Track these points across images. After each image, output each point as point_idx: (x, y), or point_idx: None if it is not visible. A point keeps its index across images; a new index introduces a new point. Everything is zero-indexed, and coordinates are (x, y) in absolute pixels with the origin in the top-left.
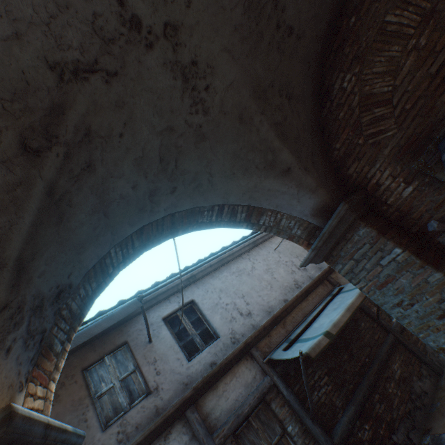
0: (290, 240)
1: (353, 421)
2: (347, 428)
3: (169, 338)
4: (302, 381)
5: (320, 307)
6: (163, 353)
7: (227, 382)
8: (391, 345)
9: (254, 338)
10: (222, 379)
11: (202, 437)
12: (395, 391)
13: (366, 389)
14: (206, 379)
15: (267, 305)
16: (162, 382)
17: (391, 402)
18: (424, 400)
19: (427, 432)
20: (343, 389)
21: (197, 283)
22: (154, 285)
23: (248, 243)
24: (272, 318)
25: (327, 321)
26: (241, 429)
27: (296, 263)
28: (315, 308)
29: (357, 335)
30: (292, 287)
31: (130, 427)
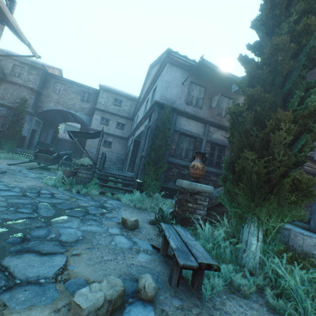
0: None
1: None
2: None
3: None
4: None
5: None
6: None
7: None
8: None
9: None
10: None
11: None
12: None
13: None
14: None
15: None
16: None
17: None
18: None
19: None
20: None
21: None
22: None
23: None
24: None
25: None
26: None
27: None
28: None
29: None
30: None
31: (221, 122)
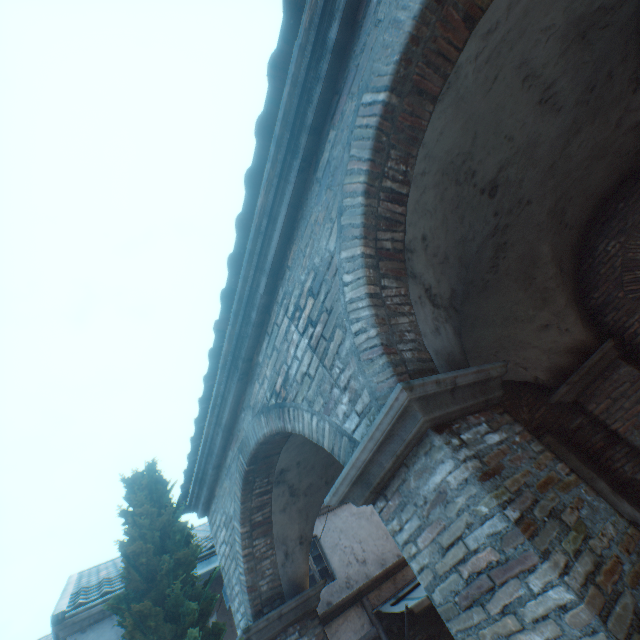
0: None
1: None
2: None
3: None
4: (403, 639)
5: None
6: None
7: (340, 623)
8: None
9: (367, 587)
10: (336, 620)
11: None
12: None
13: None
14: (325, 614)
15: (381, 556)
16: None
17: None
18: None
19: None
20: None
21: (321, 518)
22: None
23: None
24: (384, 571)
25: None
26: None
27: None
28: None
29: None
30: None
31: None
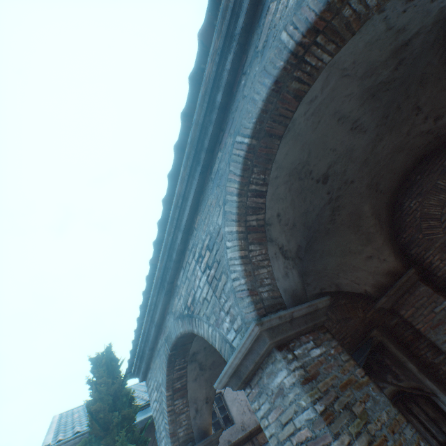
0: None
1: None
2: None
3: None
4: None
5: None
6: None
7: None
8: None
9: (256, 430)
10: None
11: None
12: None
13: None
14: None
15: None
16: None
17: None
18: None
19: None
20: None
21: None
22: None
23: None
24: None
25: None
26: None
27: None
28: None
29: None
30: None
31: None
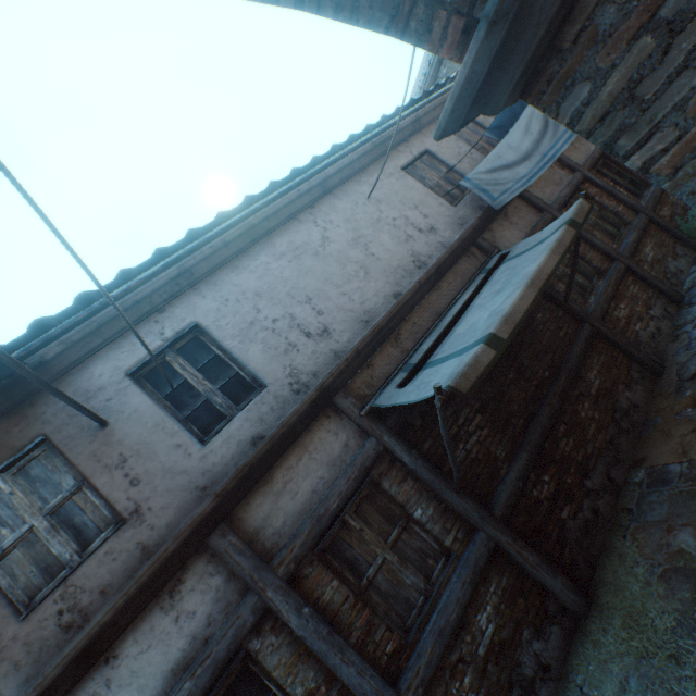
0: (398, 33)
1: (526, 476)
2: (516, 489)
3: (149, 410)
4: (436, 432)
5: (466, 297)
6: (141, 442)
7: (292, 466)
8: (586, 342)
9: (339, 377)
10: (281, 463)
11: (250, 573)
12: (590, 415)
13: (546, 422)
14: (244, 472)
15: (361, 310)
16: (147, 498)
17: (585, 432)
18: (633, 417)
19: (639, 465)
20: (508, 429)
21: (201, 287)
22: (82, 304)
23: (308, 187)
24: (372, 333)
25: (485, 317)
26: (329, 536)
27: (414, 220)
28: (455, 300)
29: (530, 336)
30: (409, 268)
31: (87, 597)
